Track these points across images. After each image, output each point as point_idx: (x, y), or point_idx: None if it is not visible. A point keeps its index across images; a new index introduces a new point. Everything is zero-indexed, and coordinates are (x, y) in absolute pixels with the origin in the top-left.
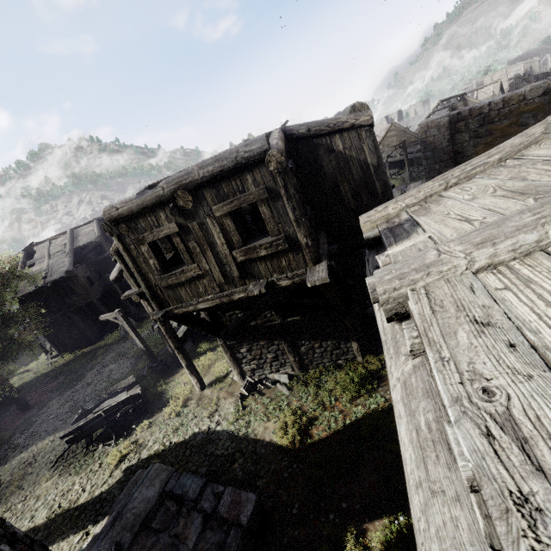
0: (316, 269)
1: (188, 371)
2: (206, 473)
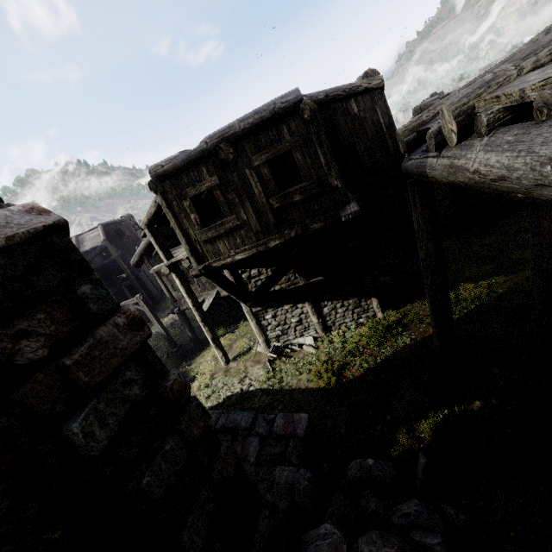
0: (347, 208)
1: (214, 344)
2: None
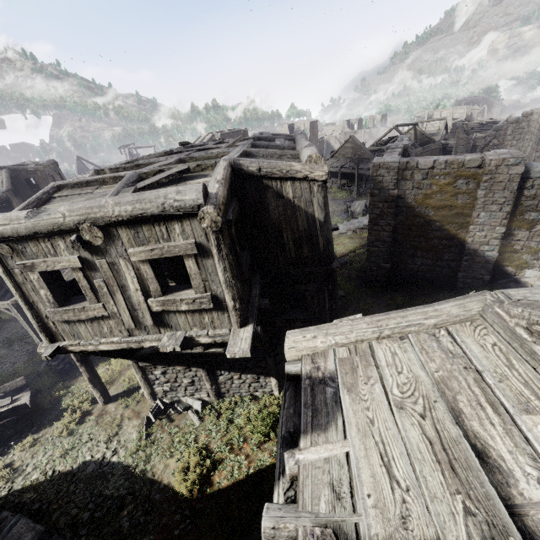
0: (240, 335)
1: (91, 384)
2: (87, 520)
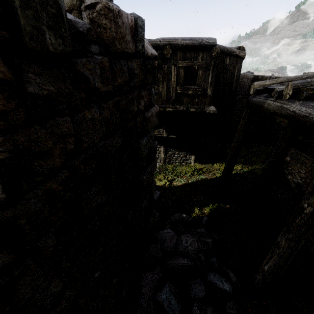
0: (210, 107)
1: None
2: None
